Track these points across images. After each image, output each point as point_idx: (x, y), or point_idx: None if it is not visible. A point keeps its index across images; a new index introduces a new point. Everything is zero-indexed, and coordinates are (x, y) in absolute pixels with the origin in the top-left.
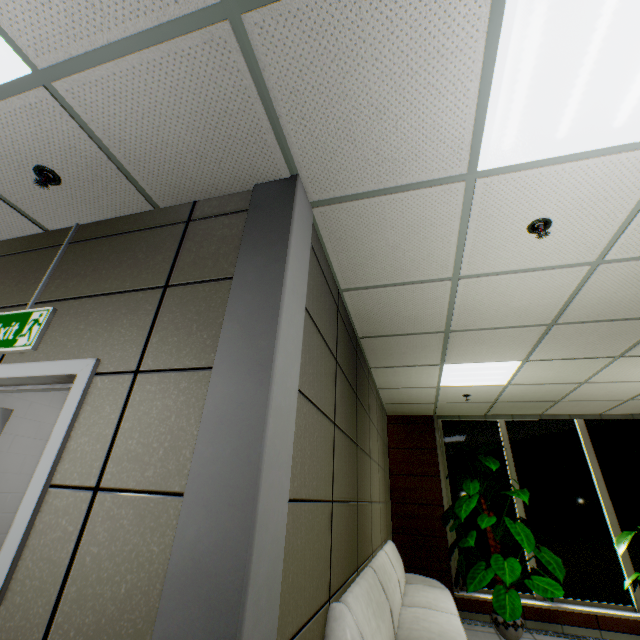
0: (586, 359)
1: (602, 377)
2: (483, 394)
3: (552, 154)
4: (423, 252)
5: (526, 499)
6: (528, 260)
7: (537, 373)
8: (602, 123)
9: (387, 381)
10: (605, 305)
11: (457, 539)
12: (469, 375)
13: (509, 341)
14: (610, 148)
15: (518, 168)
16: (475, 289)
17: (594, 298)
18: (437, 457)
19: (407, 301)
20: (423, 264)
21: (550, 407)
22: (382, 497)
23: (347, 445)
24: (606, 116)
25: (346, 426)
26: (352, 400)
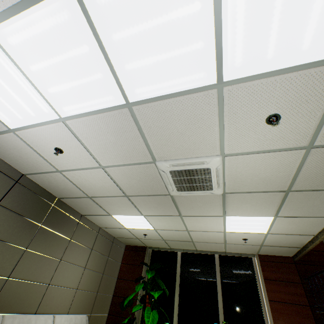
0: (169, 216)
1: (192, 227)
2: (152, 234)
3: (27, 124)
4: (33, 159)
5: (157, 296)
6: (75, 164)
7: (159, 223)
8: (28, 114)
9: (100, 223)
10: (135, 187)
11: (130, 320)
12: (131, 222)
13: (122, 204)
14: (45, 122)
15: (25, 128)
16: (73, 177)
17: (125, 183)
18: (142, 270)
19: (55, 181)
20: (40, 164)
21: (195, 245)
22: (87, 287)
23: (0, 245)
24: (26, 112)
25: (3, 236)
26: (27, 226)
